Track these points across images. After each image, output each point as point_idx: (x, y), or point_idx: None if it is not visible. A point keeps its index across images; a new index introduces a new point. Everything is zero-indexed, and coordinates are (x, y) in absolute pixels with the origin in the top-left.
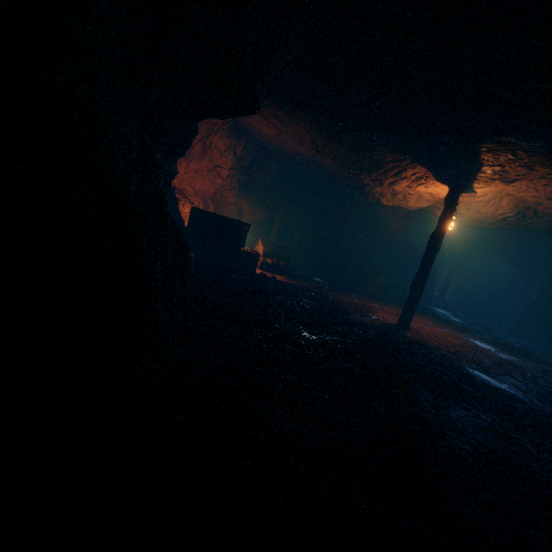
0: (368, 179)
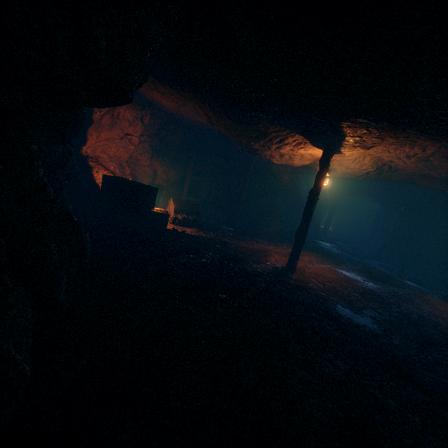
0: (258, 145)
